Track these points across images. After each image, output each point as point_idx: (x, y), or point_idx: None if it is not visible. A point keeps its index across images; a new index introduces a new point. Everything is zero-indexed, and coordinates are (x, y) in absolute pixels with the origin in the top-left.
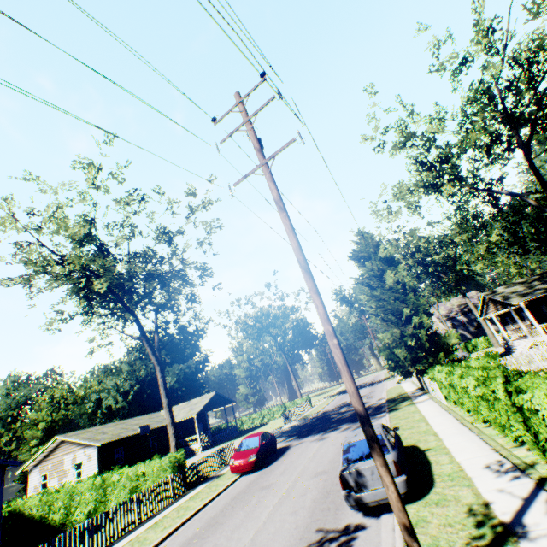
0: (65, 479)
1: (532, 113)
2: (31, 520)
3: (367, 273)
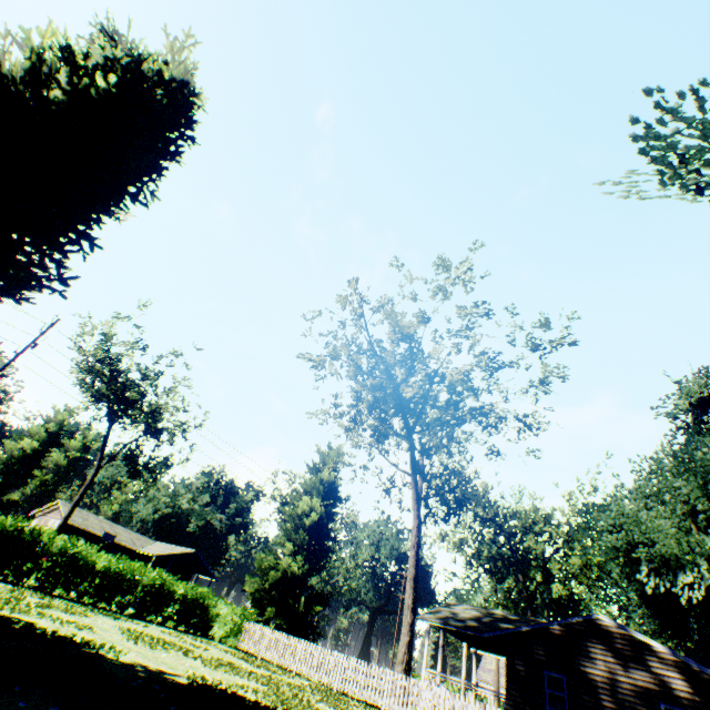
0: None
1: (381, 385)
2: None
3: (304, 488)
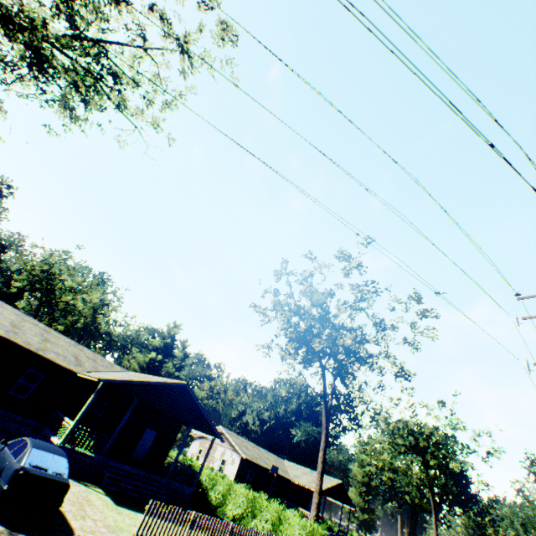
0: (211, 464)
1: None
2: (199, 483)
3: None
